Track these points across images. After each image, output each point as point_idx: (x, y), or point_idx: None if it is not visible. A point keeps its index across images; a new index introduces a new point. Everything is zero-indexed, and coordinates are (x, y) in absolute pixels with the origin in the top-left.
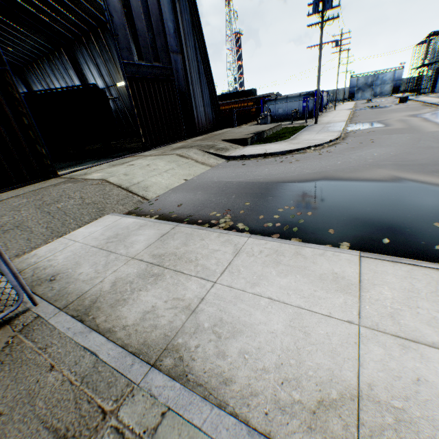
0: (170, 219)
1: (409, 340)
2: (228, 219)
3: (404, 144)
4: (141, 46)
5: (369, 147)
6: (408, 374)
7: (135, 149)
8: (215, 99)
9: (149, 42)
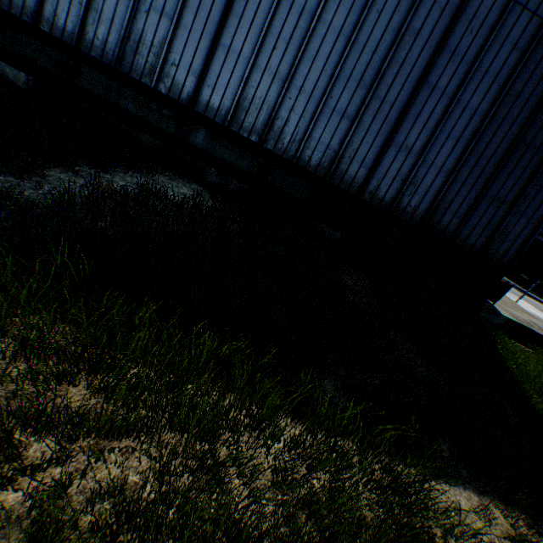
0: None
1: None
2: None
3: None
4: None
5: None
6: None
7: None
8: None
9: None
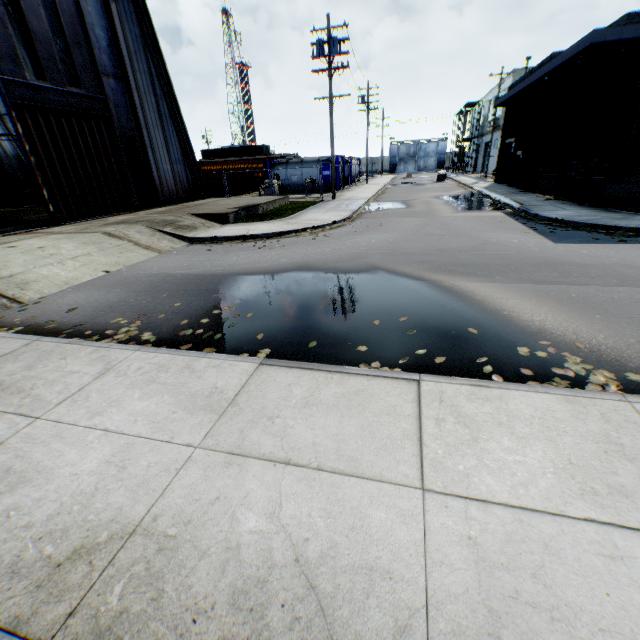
0: (42, 332)
1: (241, 455)
2: (134, 327)
3: (410, 230)
4: (42, 57)
5: (373, 231)
6: (211, 495)
7: (42, 222)
8: (191, 153)
9: (58, 54)
